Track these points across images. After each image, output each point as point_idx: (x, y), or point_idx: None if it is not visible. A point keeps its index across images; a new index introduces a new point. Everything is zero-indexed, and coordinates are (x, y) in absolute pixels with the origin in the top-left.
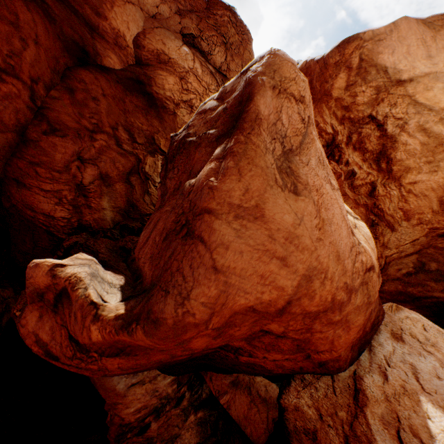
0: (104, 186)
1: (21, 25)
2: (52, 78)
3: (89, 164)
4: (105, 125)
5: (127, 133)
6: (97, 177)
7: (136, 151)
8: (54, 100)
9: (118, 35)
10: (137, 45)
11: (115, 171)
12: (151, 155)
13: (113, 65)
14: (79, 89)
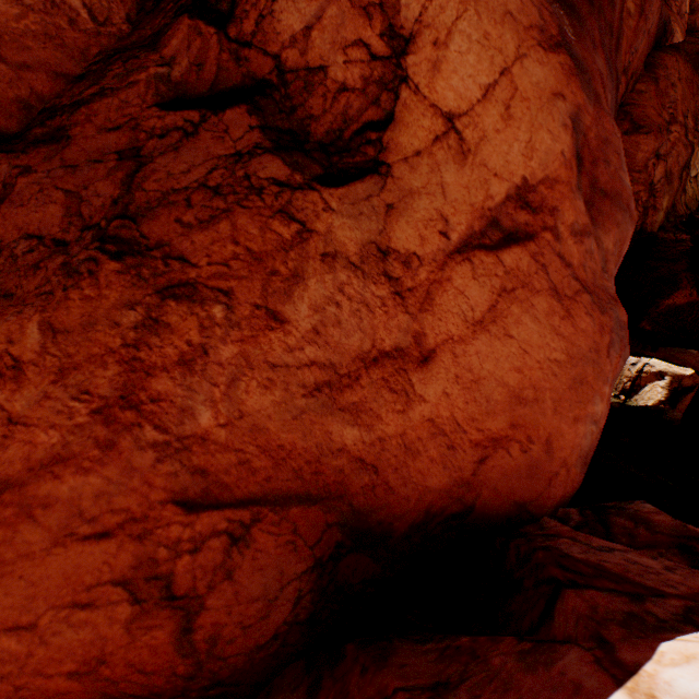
0: (666, 184)
1: (647, 17)
2: (640, 70)
3: (660, 161)
4: (677, 115)
5: (693, 121)
6: (663, 176)
7: (692, 141)
8: (637, 95)
9: (682, 1)
10: (691, 9)
11: (676, 167)
12: (696, 145)
13: (677, 41)
14: (660, 77)
